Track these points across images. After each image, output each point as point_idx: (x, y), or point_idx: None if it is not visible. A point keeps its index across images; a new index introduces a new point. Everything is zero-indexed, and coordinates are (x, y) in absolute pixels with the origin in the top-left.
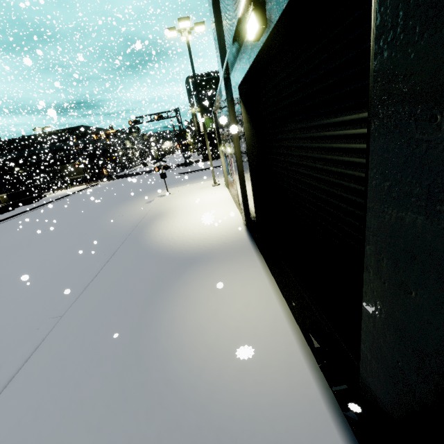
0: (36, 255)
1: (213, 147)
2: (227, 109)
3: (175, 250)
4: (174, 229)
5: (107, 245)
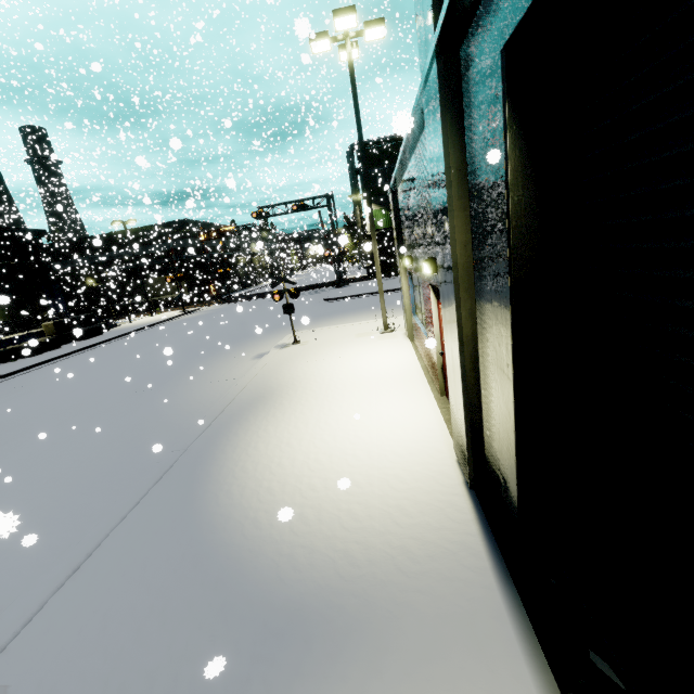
0: (5, 471)
1: (385, 256)
2: (442, 153)
3: (262, 549)
4: (282, 455)
5: (137, 469)
